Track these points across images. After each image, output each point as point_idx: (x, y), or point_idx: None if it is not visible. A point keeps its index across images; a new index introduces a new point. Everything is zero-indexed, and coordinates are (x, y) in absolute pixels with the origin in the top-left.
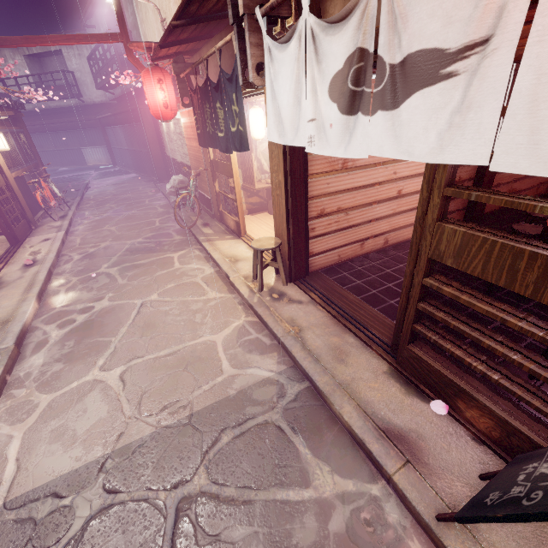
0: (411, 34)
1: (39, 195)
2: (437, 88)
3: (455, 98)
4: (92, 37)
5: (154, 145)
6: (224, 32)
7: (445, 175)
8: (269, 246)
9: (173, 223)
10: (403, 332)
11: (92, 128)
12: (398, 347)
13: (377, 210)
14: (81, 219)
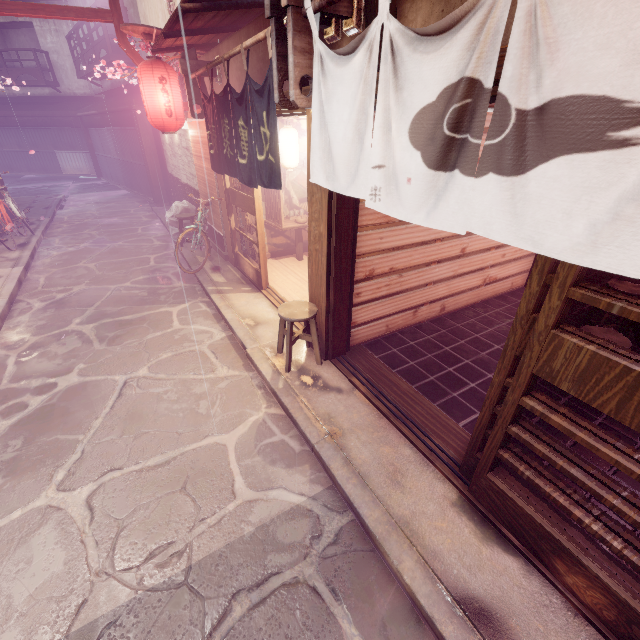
0: (562, 70)
1: None
2: (598, 158)
3: (629, 177)
4: (70, 10)
5: (152, 157)
6: (253, 26)
7: (574, 271)
8: (302, 315)
9: (173, 262)
10: (483, 457)
11: (70, 127)
12: (471, 469)
13: (436, 271)
14: (49, 249)
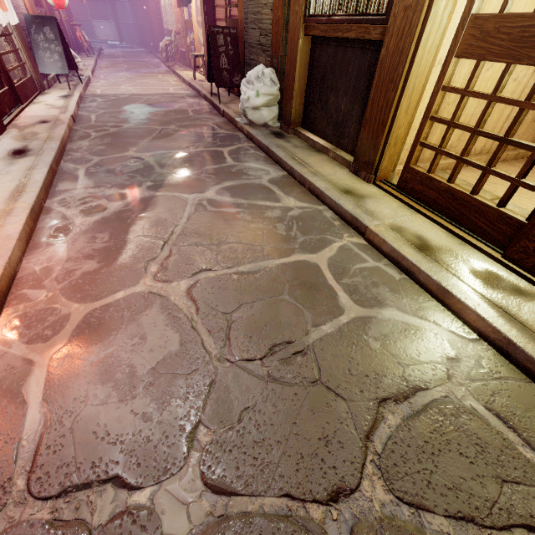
0: None
1: (78, 34)
2: None
3: None
4: None
5: (155, 18)
6: None
7: (225, 0)
8: (198, 54)
9: (162, 68)
10: None
11: (102, 1)
12: None
13: None
14: (103, 61)
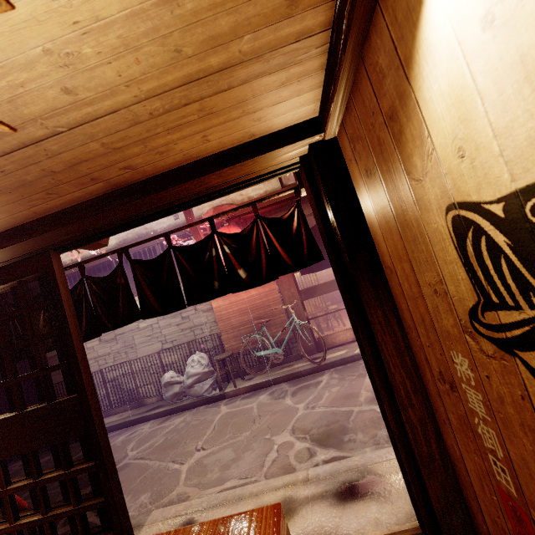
0: None
1: None
2: None
3: None
4: None
5: None
6: None
7: None
8: None
9: (261, 393)
10: None
11: None
12: None
13: None
14: None
